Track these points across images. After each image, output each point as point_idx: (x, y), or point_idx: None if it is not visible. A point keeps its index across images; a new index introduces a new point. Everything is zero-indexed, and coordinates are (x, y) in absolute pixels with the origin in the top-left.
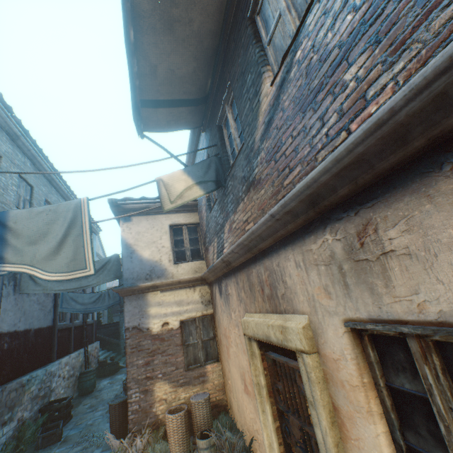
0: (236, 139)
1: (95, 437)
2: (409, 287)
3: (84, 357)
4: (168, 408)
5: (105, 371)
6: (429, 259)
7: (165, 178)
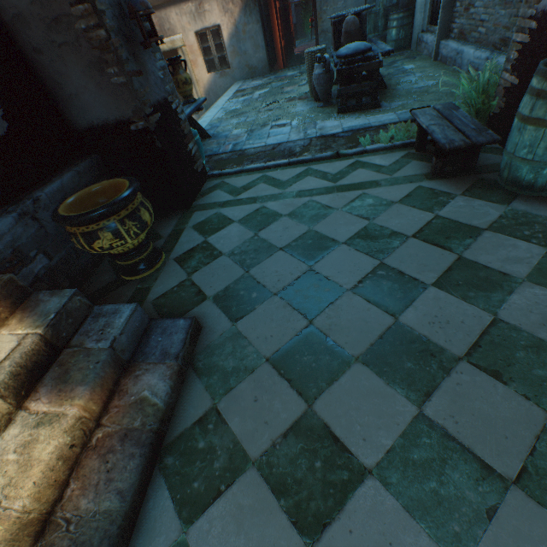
0: None
1: None
2: (209, 20)
3: None
4: None
5: None
6: (212, 13)
7: None
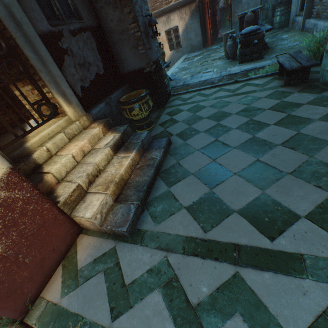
0: None
1: None
2: (172, 24)
3: None
4: None
5: None
6: (174, 20)
7: None
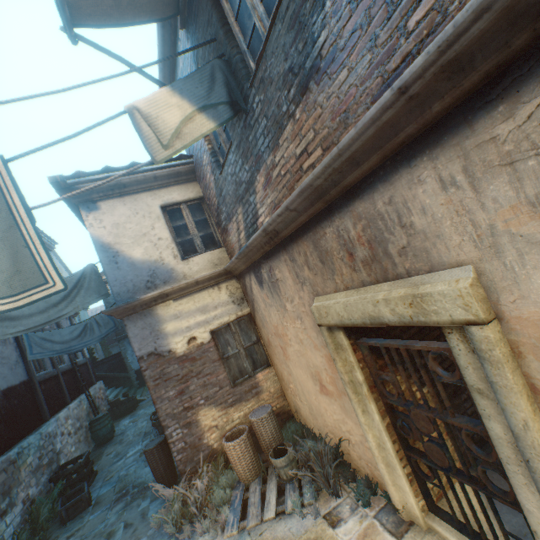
0: (255, 7)
1: (136, 487)
2: None
3: (88, 403)
4: (221, 434)
5: (121, 411)
6: None
7: (143, 105)
